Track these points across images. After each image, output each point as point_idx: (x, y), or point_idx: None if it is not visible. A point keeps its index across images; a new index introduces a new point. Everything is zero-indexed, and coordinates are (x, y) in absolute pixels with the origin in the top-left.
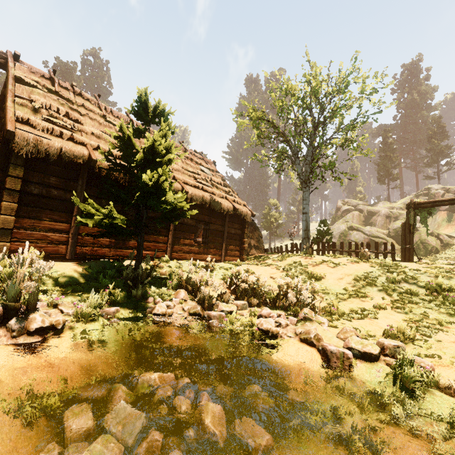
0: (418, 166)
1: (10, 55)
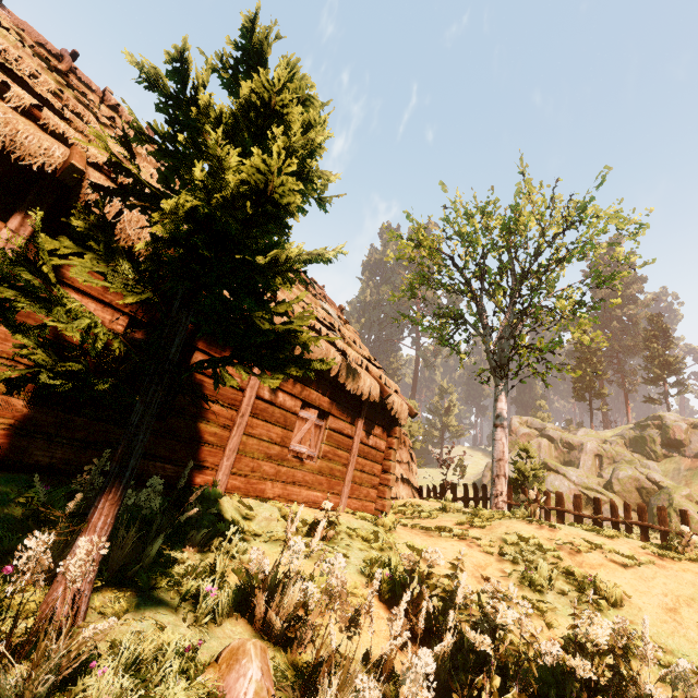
0: (628, 381)
1: None
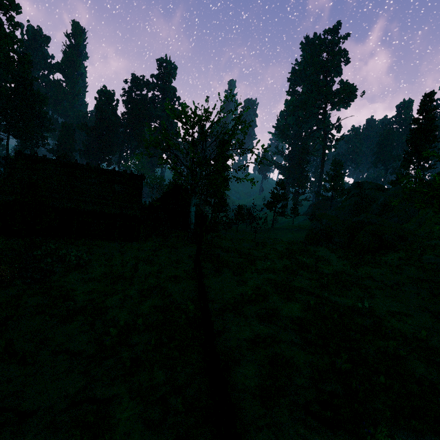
0: None
1: (18, 152)
